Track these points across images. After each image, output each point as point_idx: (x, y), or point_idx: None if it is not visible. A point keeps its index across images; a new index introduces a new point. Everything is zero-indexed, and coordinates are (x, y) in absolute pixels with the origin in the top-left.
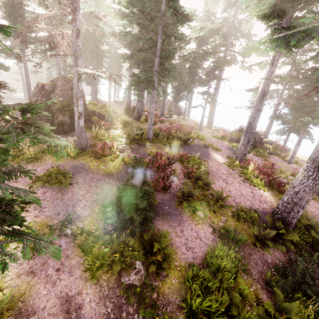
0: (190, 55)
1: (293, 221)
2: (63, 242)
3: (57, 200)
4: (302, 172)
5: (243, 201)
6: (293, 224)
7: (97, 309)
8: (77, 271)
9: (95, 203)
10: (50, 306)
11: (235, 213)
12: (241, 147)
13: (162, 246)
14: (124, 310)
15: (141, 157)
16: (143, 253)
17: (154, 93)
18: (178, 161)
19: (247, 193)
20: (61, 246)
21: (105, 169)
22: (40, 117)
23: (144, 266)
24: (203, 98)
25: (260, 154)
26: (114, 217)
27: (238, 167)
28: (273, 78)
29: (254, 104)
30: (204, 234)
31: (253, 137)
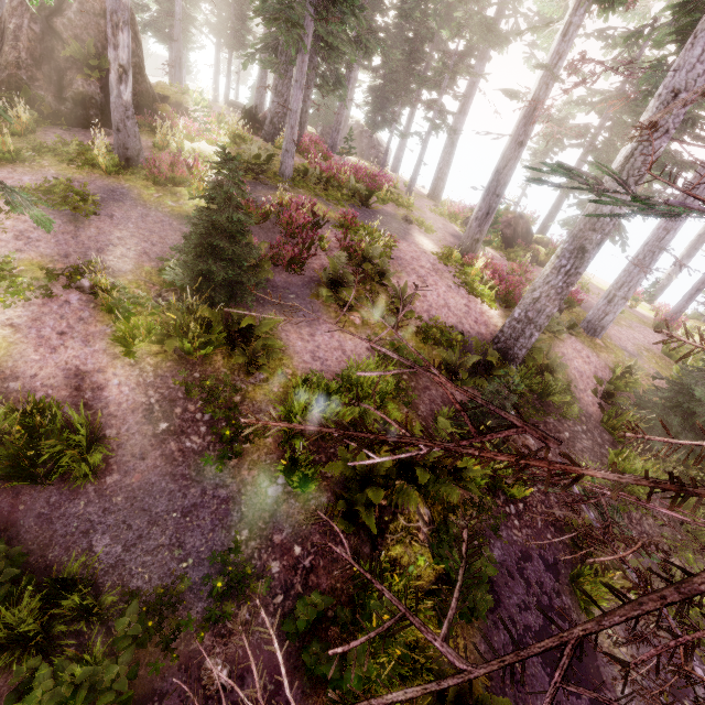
0: (416, 2)
1: (520, 353)
2: (74, 299)
3: (64, 234)
4: (553, 261)
5: (446, 316)
6: (519, 358)
7: (131, 395)
8: (99, 342)
9: (146, 257)
10: (46, 376)
11: (422, 330)
12: (473, 224)
13: (262, 332)
14: (179, 406)
15: (258, 204)
16: (228, 343)
17: (302, 62)
18: (336, 228)
19: (458, 305)
20: (70, 304)
21: (175, 206)
22: (28, 74)
23: (226, 360)
24: (425, 117)
25: (516, 259)
26: (178, 273)
27: (458, 265)
28: (559, 68)
29: (513, 130)
30: (353, 347)
31: (514, 225)
